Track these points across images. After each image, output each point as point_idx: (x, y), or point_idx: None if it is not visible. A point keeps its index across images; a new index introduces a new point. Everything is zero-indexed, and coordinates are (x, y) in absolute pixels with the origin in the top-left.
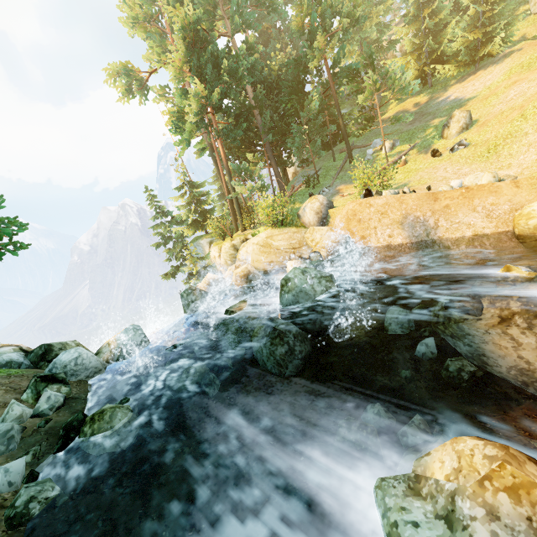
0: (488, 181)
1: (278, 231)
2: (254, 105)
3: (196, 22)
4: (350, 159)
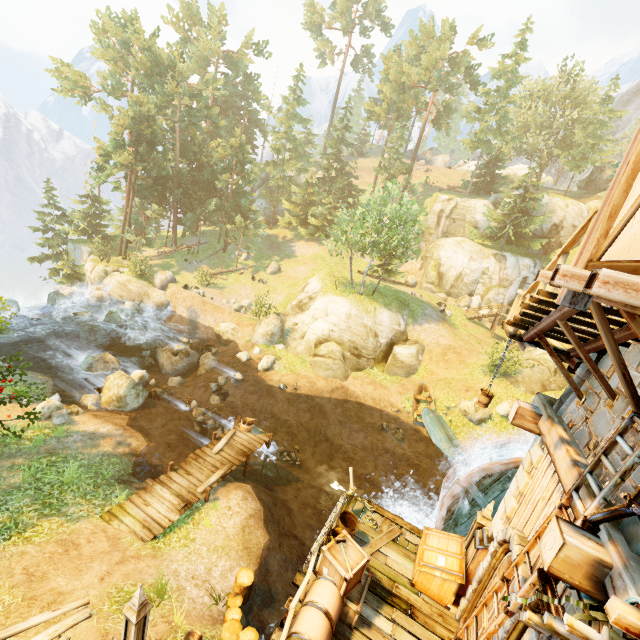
0: (234, 307)
1: (136, 280)
2: (176, 175)
3: (148, 113)
4: (224, 250)
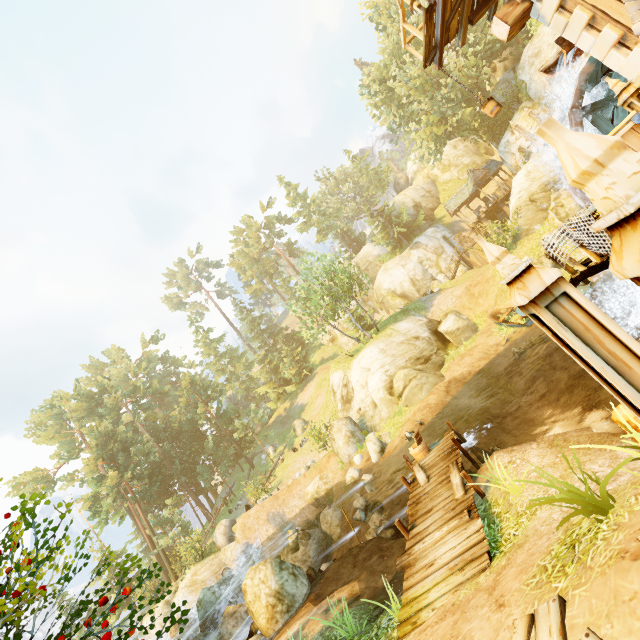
0: (303, 472)
1: (201, 564)
2: (164, 457)
3: (107, 429)
4: (252, 467)
